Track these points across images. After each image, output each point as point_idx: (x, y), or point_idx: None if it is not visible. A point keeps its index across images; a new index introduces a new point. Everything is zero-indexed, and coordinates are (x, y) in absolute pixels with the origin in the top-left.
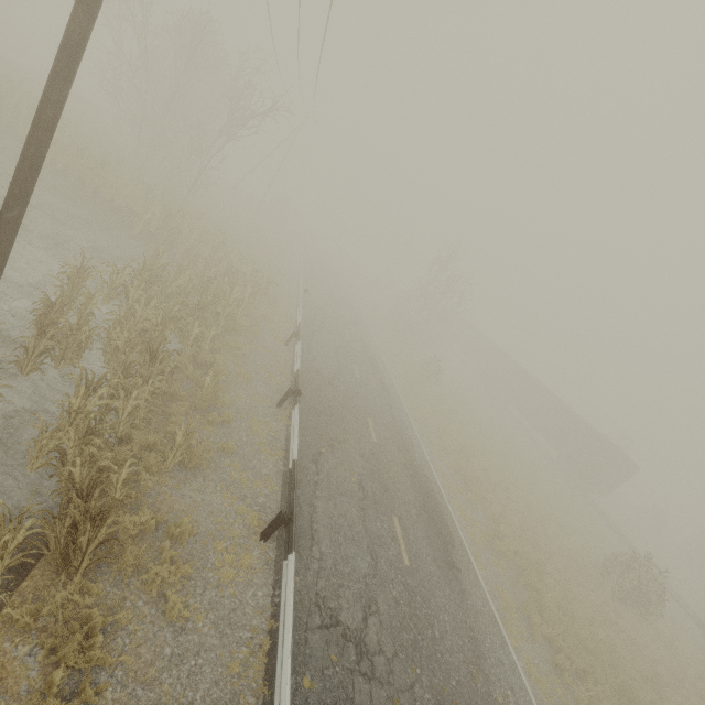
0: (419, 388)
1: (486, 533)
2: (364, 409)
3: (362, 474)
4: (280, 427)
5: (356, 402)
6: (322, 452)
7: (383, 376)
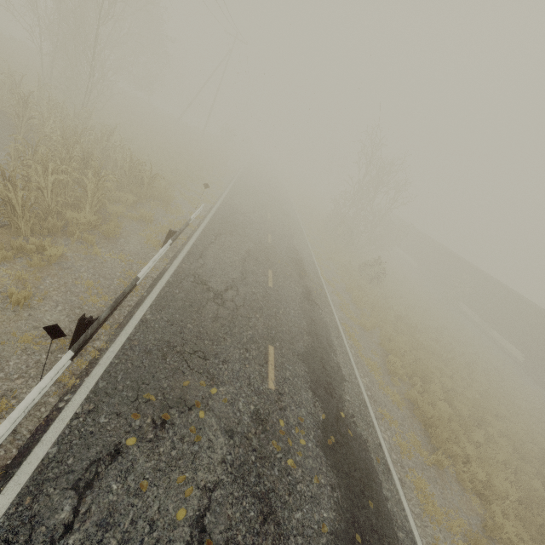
0: (356, 293)
1: (472, 542)
2: (265, 331)
3: (216, 483)
4: (42, 398)
5: (254, 322)
6: (123, 447)
7: (311, 281)
